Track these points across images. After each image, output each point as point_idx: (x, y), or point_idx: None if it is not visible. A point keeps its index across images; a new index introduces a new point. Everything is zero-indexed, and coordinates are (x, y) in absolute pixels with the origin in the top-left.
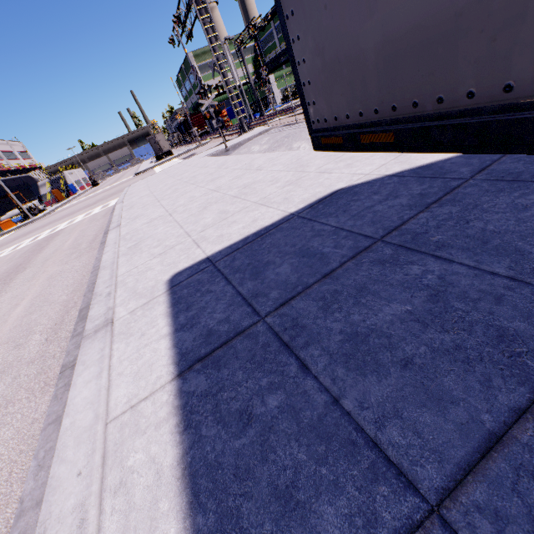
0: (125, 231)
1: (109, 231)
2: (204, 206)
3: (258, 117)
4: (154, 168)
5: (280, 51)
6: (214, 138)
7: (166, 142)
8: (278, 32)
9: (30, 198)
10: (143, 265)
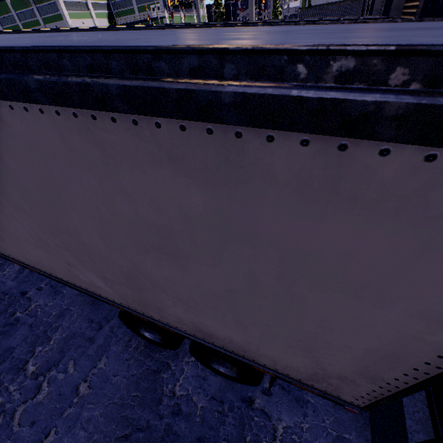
0: None
1: None
2: None
3: None
4: None
5: (139, 17)
6: None
7: None
8: (137, 3)
9: None
10: None
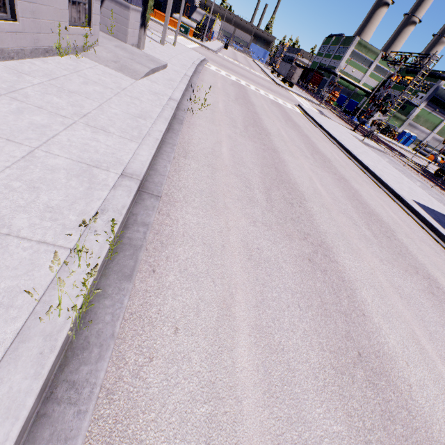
0: (363, 161)
1: (352, 152)
2: (397, 181)
3: (356, 121)
4: (289, 91)
5: None
6: (330, 110)
7: (298, 77)
8: None
9: (185, 13)
10: (396, 188)
